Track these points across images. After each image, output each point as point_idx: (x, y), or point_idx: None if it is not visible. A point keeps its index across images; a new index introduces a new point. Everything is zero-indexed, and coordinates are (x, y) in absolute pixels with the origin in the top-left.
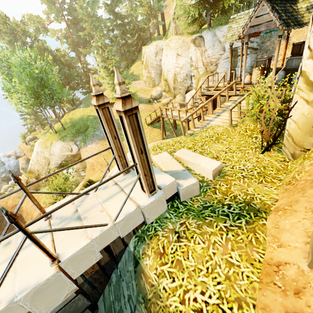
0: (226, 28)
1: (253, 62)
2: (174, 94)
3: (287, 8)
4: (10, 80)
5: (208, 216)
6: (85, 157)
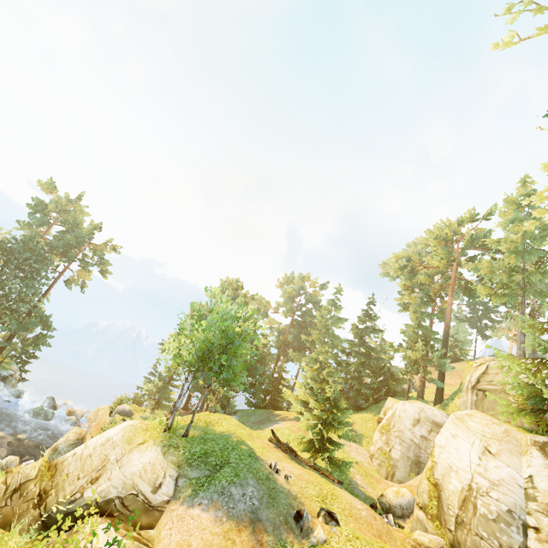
0: None
1: None
2: (456, 537)
3: None
4: (196, 322)
5: None
6: (163, 534)
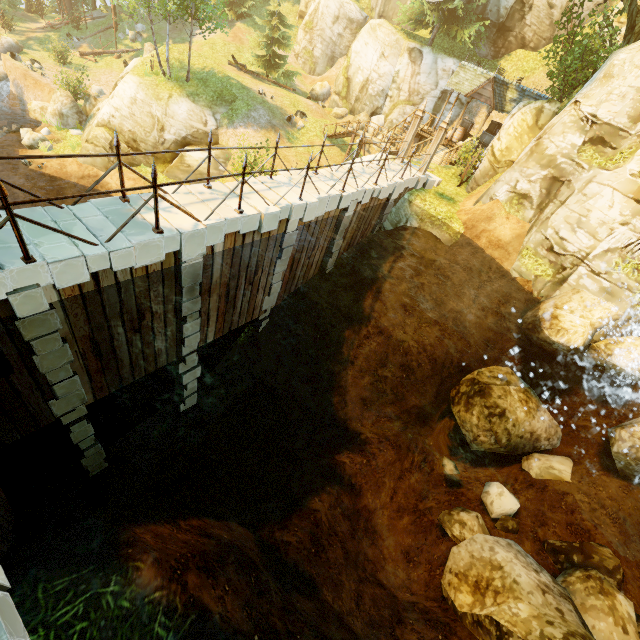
0: (449, 61)
1: (454, 117)
2: (354, 107)
3: (501, 92)
4: None
5: (438, 196)
6: (232, 144)
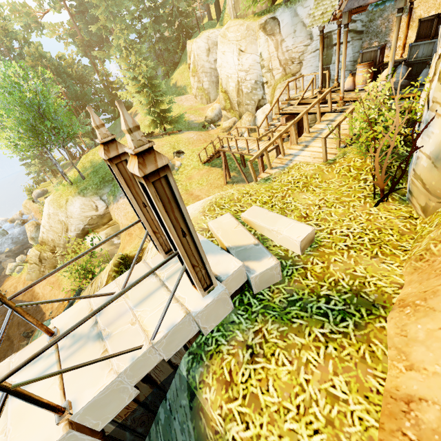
0: (312, 1)
1: (356, 54)
2: (240, 112)
3: None
4: None
5: (295, 317)
6: (117, 218)
